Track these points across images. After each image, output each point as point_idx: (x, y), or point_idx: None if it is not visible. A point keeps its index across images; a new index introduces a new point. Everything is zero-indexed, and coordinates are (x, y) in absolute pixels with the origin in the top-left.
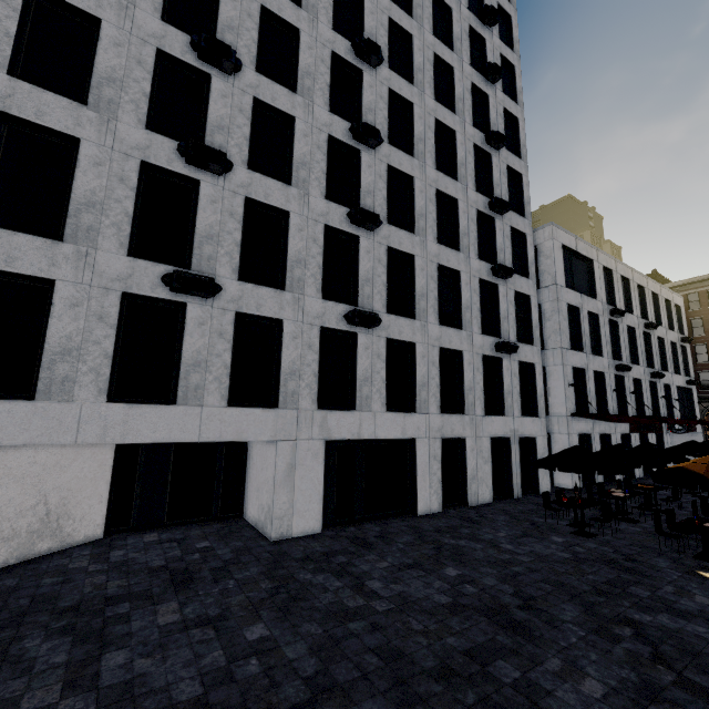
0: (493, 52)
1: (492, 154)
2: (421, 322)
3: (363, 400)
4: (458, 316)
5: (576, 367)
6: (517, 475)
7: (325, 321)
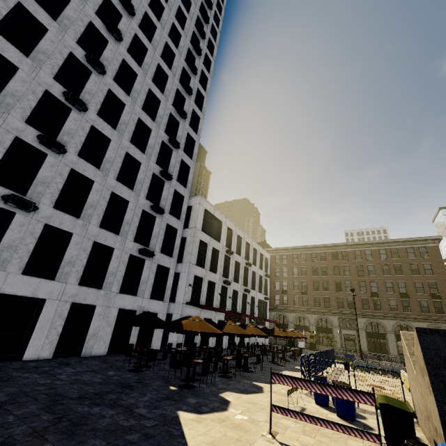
0: (189, 106)
1: (173, 150)
2: (84, 222)
3: (0, 261)
4: (119, 226)
5: (198, 276)
6: (135, 337)
7: None
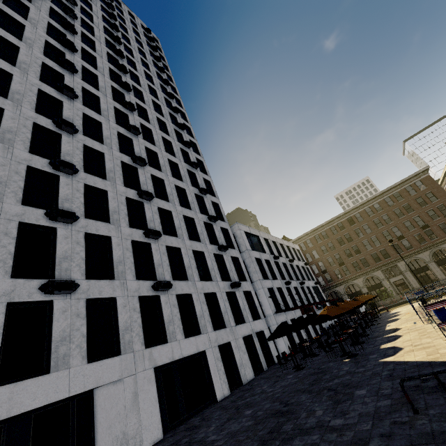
0: (192, 157)
1: (203, 197)
2: (191, 281)
3: (171, 334)
4: (208, 274)
5: (269, 287)
6: (262, 356)
7: (140, 292)
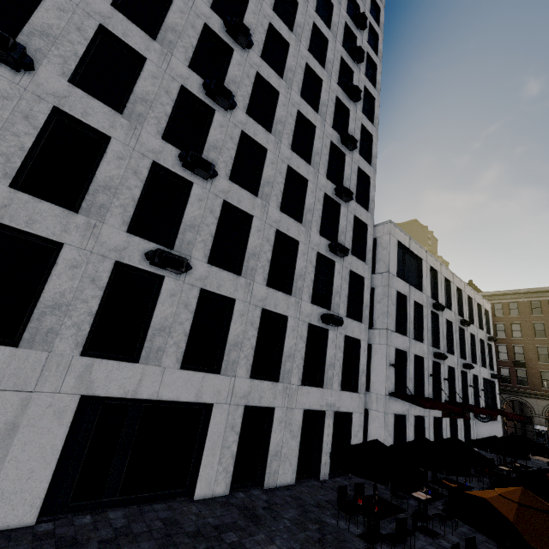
0: (358, 82)
1: (346, 154)
2: (247, 280)
3: (153, 352)
4: (290, 282)
5: (399, 348)
6: (327, 453)
7: (124, 256)
